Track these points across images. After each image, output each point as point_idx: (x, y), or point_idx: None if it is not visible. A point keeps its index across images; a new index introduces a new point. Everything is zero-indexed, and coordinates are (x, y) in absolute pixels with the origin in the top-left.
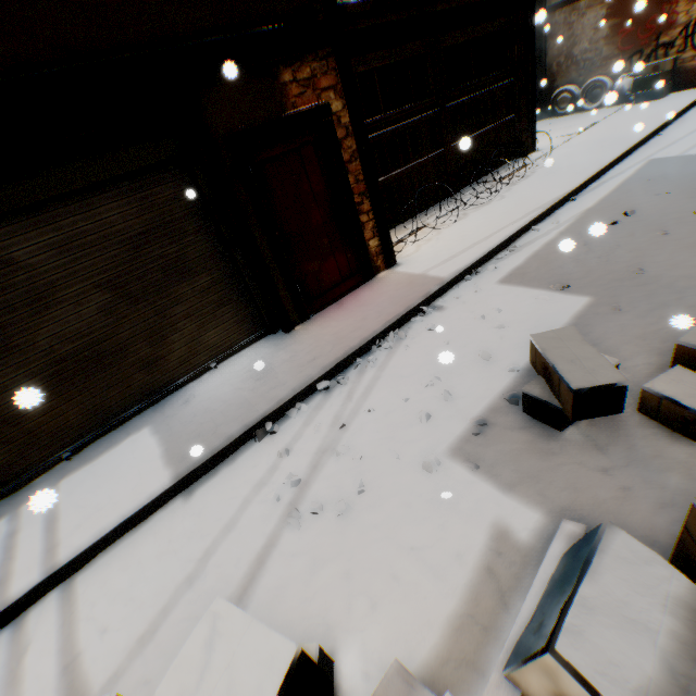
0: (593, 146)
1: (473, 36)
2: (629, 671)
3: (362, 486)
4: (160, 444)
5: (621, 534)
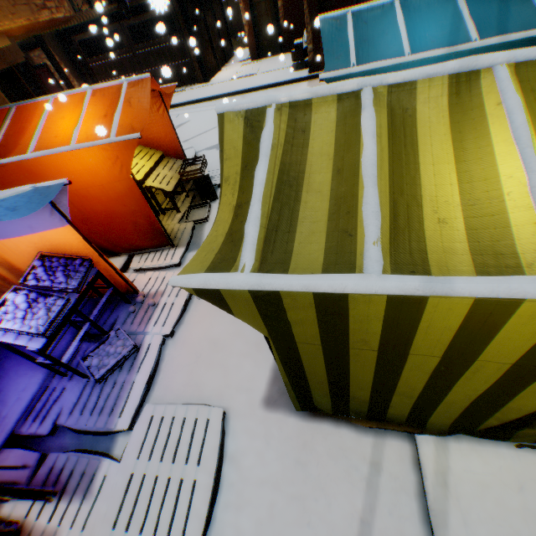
0: (195, 94)
1: (145, 20)
2: None
3: None
4: None
5: None
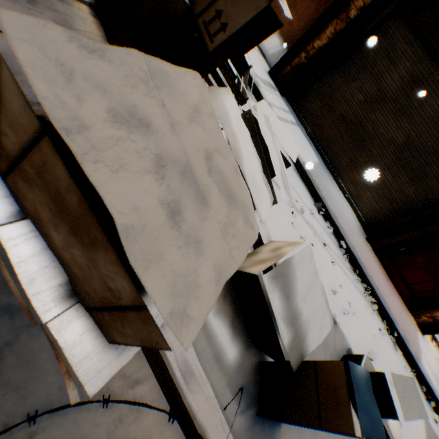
0: None
1: None
2: (300, 272)
3: (304, 238)
4: (314, 162)
5: (329, 328)
